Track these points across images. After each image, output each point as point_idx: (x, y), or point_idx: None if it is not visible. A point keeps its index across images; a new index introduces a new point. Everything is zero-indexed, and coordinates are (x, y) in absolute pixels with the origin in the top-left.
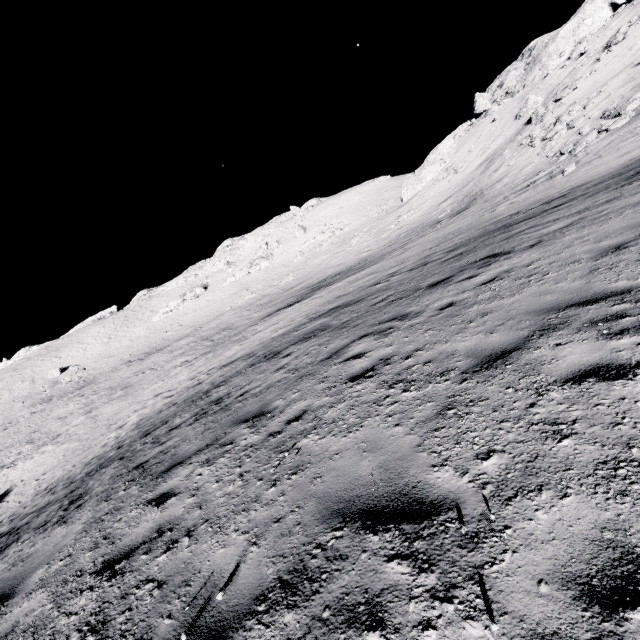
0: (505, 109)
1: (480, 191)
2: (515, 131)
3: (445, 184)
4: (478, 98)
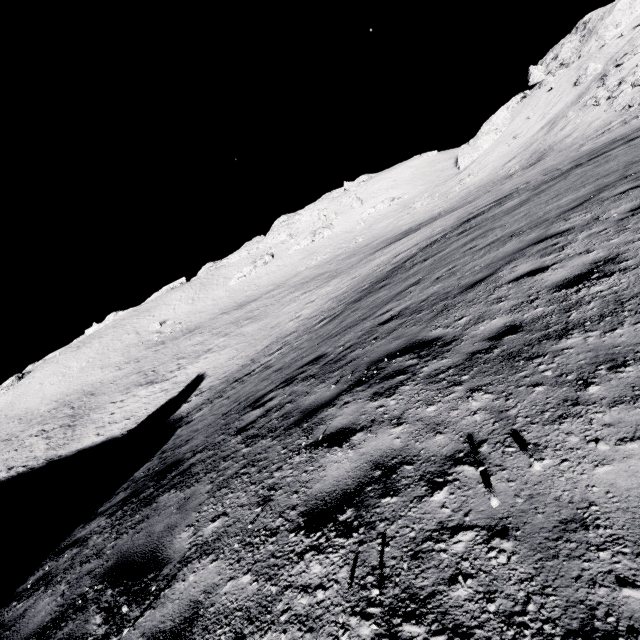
0: (561, 79)
1: (548, 147)
2: (575, 96)
3: (505, 149)
4: (533, 71)
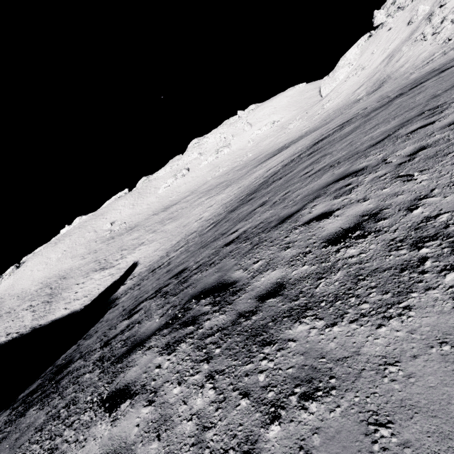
0: (398, 20)
1: (387, 76)
2: (408, 33)
3: (355, 79)
4: (376, 14)
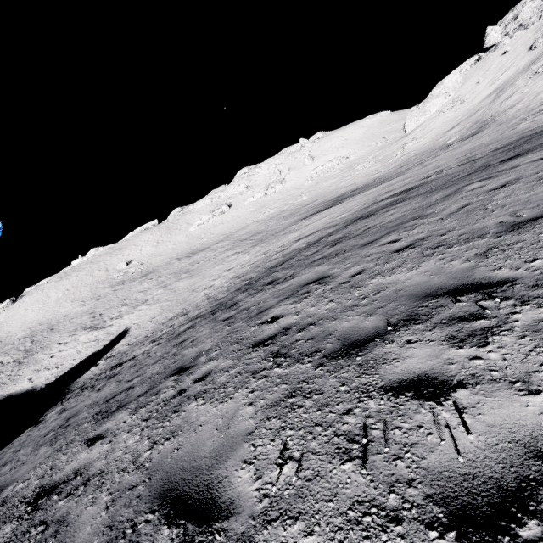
0: (517, 41)
1: (491, 117)
2: (528, 61)
3: (450, 115)
4: (490, 32)
